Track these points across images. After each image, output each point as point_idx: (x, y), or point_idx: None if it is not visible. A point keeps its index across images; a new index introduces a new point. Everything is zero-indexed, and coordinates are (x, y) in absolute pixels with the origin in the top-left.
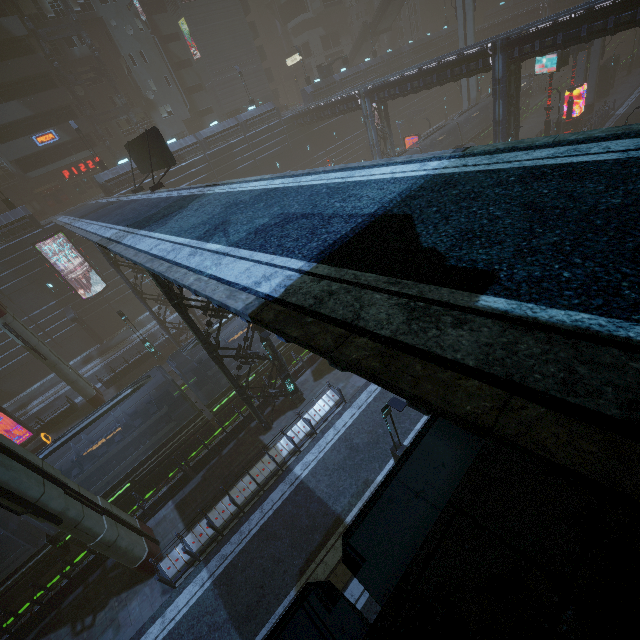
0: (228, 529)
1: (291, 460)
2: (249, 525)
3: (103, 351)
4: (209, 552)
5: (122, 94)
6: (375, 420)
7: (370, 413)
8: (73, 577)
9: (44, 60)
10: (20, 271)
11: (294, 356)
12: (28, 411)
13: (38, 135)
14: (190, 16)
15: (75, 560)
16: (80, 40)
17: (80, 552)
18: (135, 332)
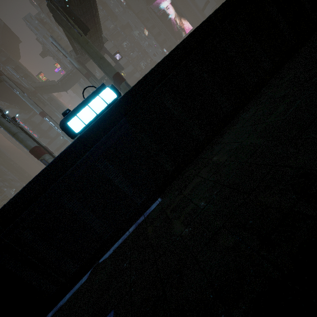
0: None
1: None
2: None
3: None
4: None
5: None
6: None
7: None
8: None
9: None
10: None
11: None
12: None
13: None
14: None
15: None
16: None
17: None
18: None
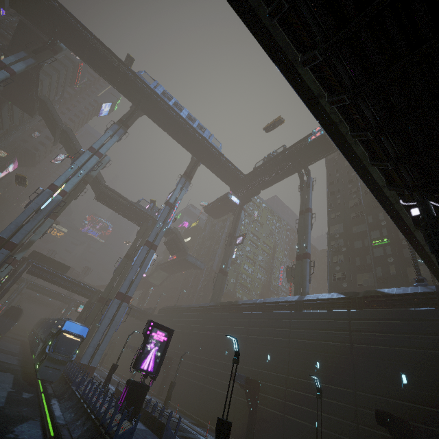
0: None
1: None
2: None
3: None
4: None
5: None
6: None
7: None
8: None
9: None
10: None
11: None
12: None
13: None
14: None
15: None
16: None
17: None
18: None
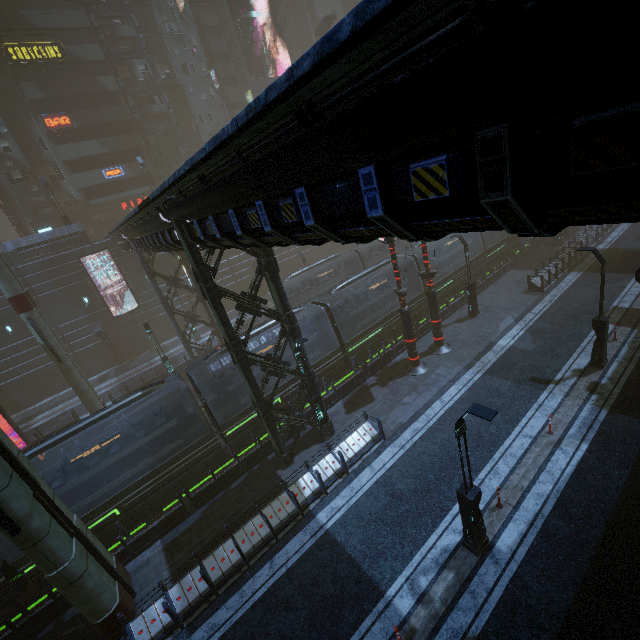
0: (225, 586)
1: (314, 503)
2: (253, 584)
3: (121, 371)
4: (196, 617)
5: (187, 144)
6: (423, 463)
7: (416, 454)
8: (18, 628)
9: (127, 111)
10: (61, 282)
11: (325, 384)
12: (31, 424)
13: (107, 169)
14: (256, 89)
15: (29, 607)
16: (160, 100)
17: (38, 596)
18: (157, 355)
